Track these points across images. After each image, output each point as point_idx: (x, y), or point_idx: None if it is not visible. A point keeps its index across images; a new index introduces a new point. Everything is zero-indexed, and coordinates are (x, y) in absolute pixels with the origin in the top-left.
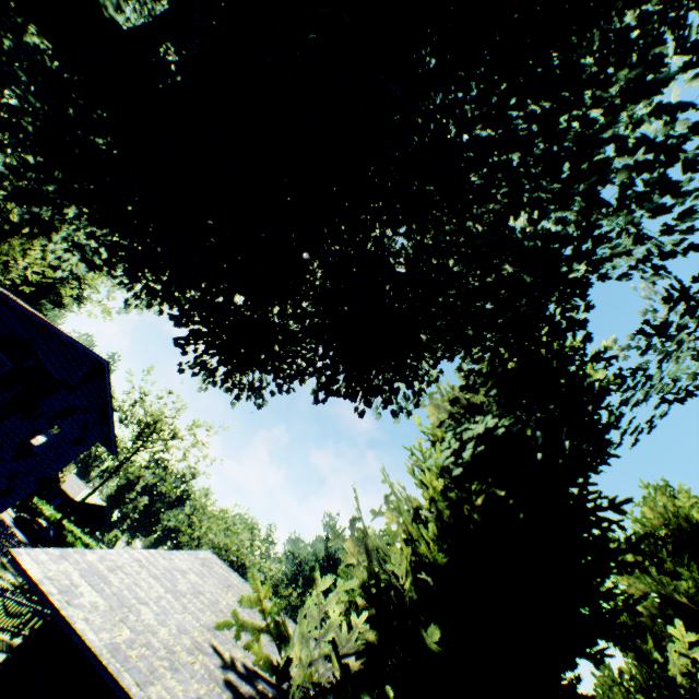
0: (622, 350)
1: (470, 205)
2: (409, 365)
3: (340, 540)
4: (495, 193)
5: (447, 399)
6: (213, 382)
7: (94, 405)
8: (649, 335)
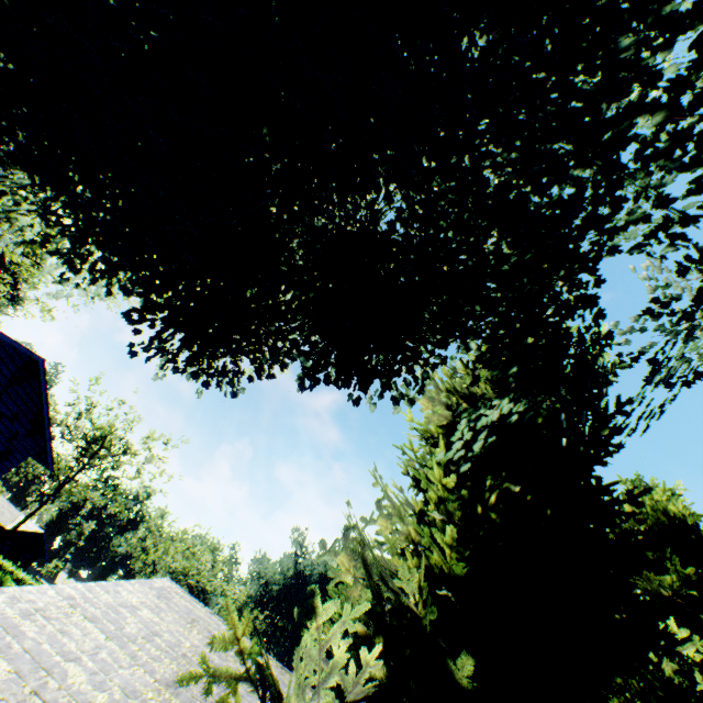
0: (623, 333)
1: (482, 158)
2: (408, 347)
3: (331, 554)
4: (515, 139)
5: (444, 389)
6: (174, 369)
7: (25, 412)
8: (657, 314)
